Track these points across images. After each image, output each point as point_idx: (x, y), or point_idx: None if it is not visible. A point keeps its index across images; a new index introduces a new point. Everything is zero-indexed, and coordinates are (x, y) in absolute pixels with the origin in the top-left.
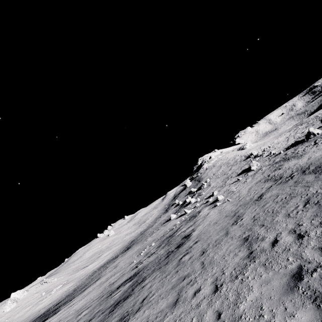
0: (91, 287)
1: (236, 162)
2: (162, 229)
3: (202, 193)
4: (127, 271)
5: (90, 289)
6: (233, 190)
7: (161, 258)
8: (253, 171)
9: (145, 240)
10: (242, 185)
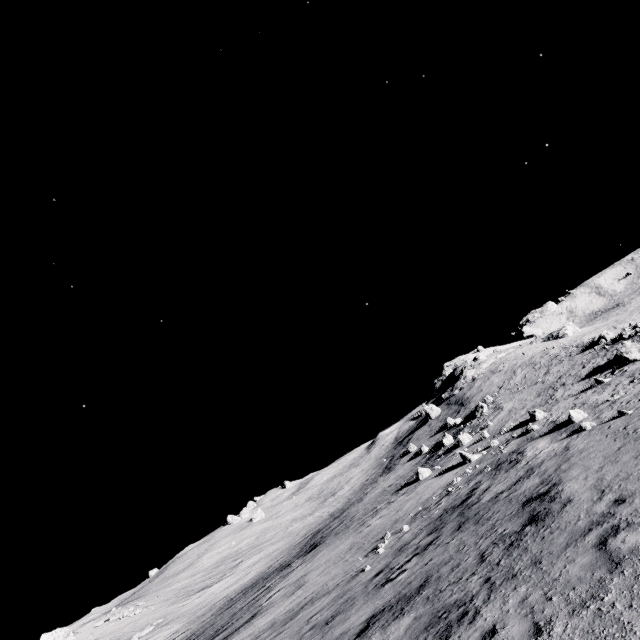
0: (245, 634)
1: (556, 359)
2: (405, 500)
3: (487, 423)
4: (358, 591)
5: (242, 637)
6: (610, 399)
7: (485, 553)
8: (639, 362)
9: (360, 525)
10: (636, 386)
